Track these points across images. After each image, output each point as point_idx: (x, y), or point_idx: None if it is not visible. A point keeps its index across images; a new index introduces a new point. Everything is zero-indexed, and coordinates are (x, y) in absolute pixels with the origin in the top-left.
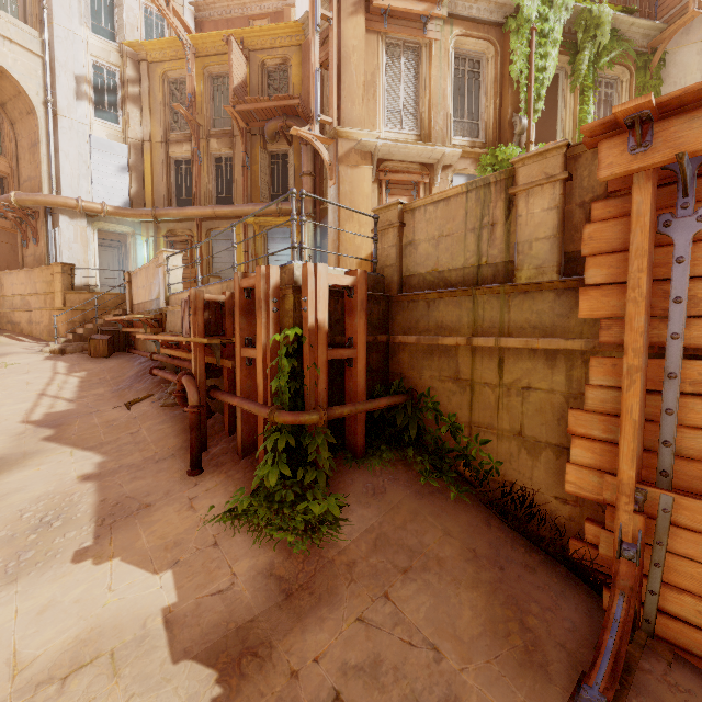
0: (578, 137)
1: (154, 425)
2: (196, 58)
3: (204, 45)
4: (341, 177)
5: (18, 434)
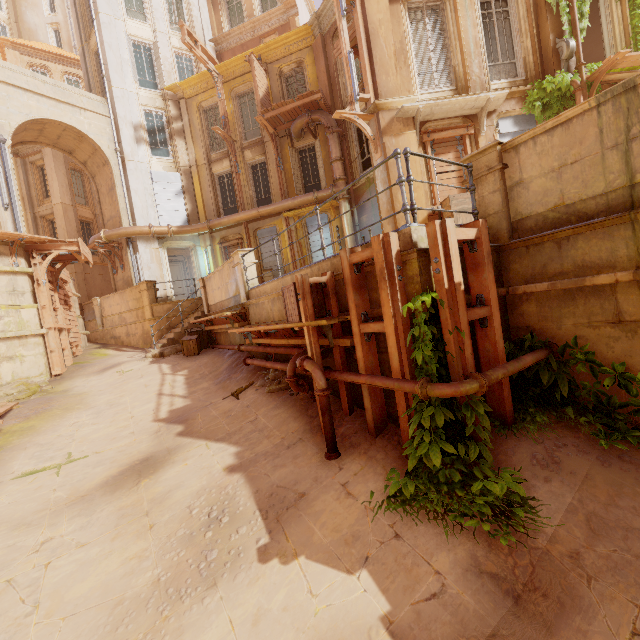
0: (634, 46)
1: (268, 411)
2: (223, 84)
3: (228, 71)
4: (387, 148)
5: (155, 433)
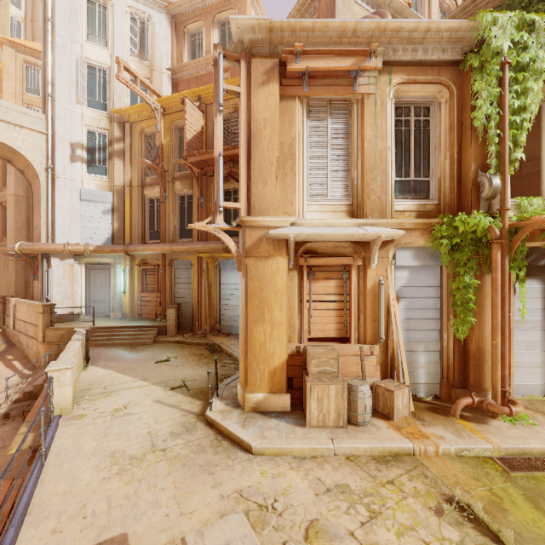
0: None
1: None
2: (165, 115)
3: (171, 104)
4: (249, 271)
5: None
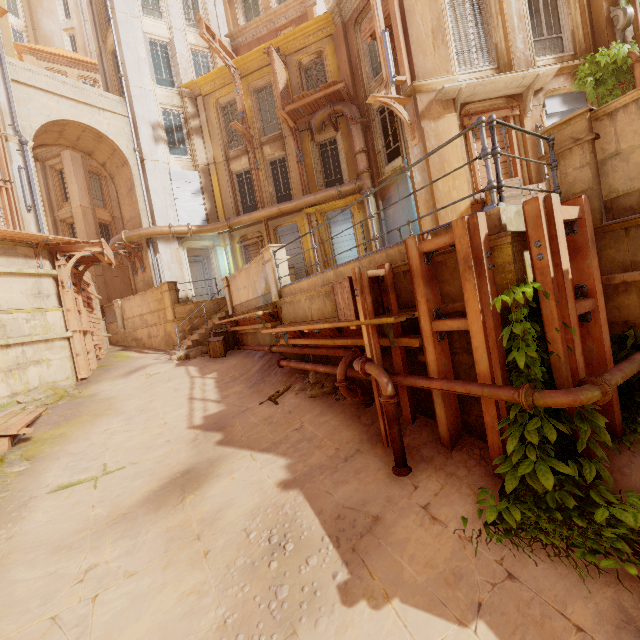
0: None
1: (313, 417)
2: (241, 79)
3: (246, 65)
4: (425, 132)
5: (192, 441)
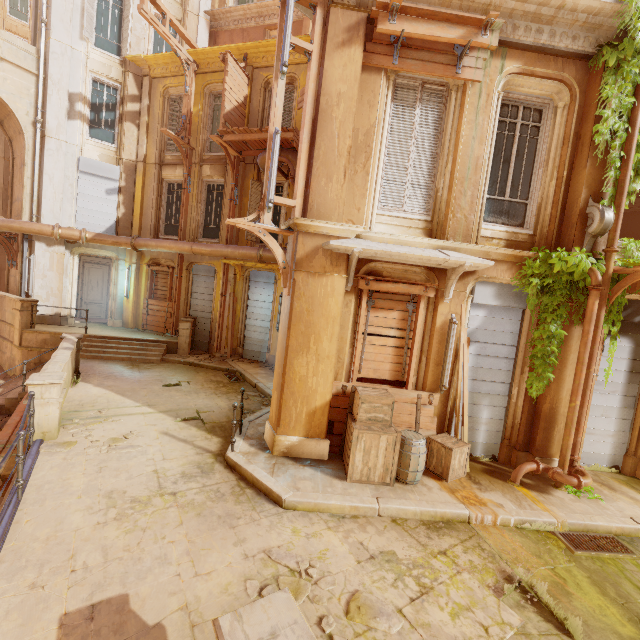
0: None
1: None
2: (198, 75)
3: (207, 60)
4: (297, 288)
5: None
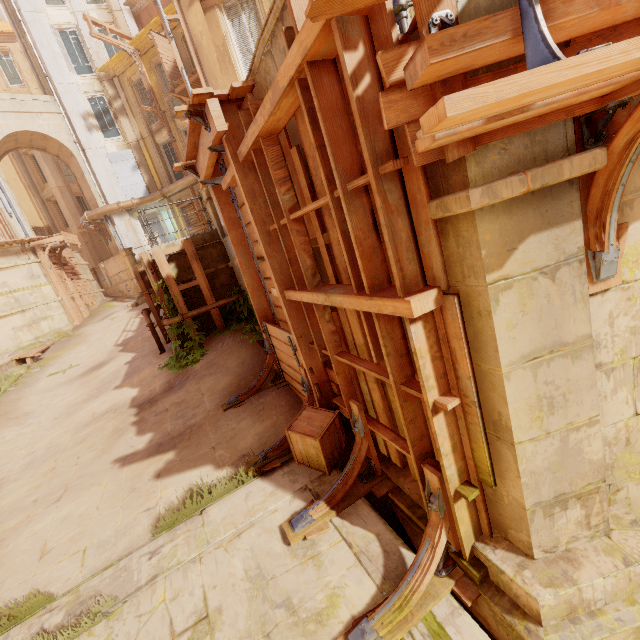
0: None
1: (159, 335)
2: (142, 57)
3: (142, 43)
4: None
5: (111, 352)
